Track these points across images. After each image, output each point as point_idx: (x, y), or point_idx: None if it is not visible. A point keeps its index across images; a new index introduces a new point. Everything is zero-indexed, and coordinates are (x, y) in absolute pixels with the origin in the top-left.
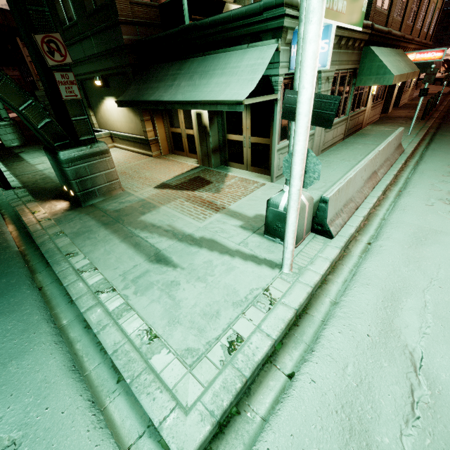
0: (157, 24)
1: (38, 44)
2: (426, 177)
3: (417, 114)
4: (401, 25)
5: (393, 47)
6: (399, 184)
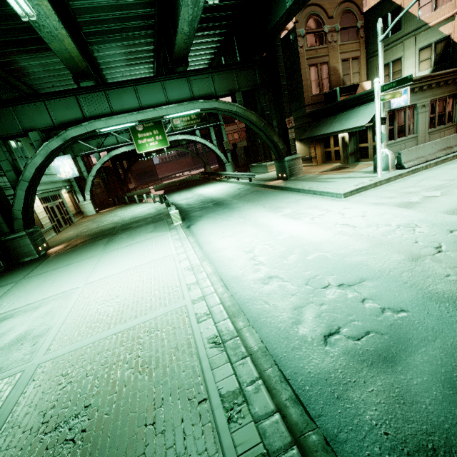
0: (321, 102)
1: (286, 122)
2: None
3: None
4: None
5: None
6: None
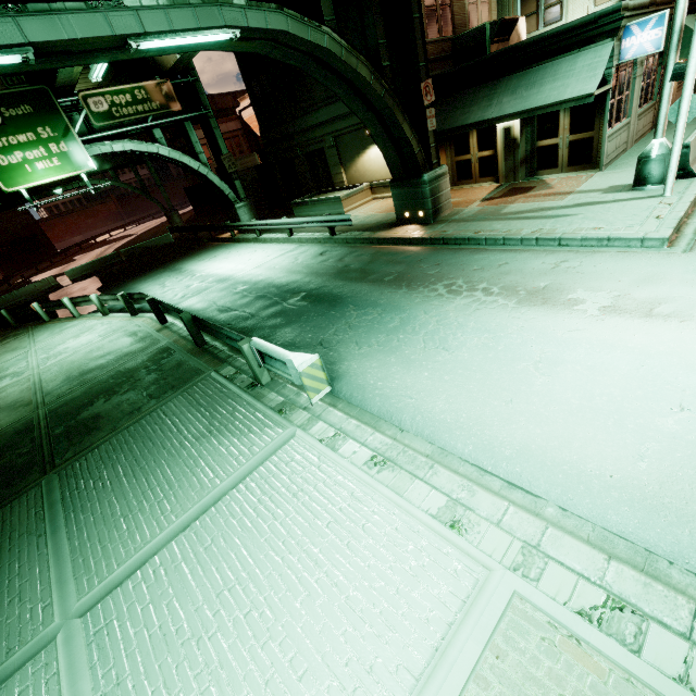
0: (443, 57)
1: (422, 91)
2: None
3: None
4: None
5: None
6: None
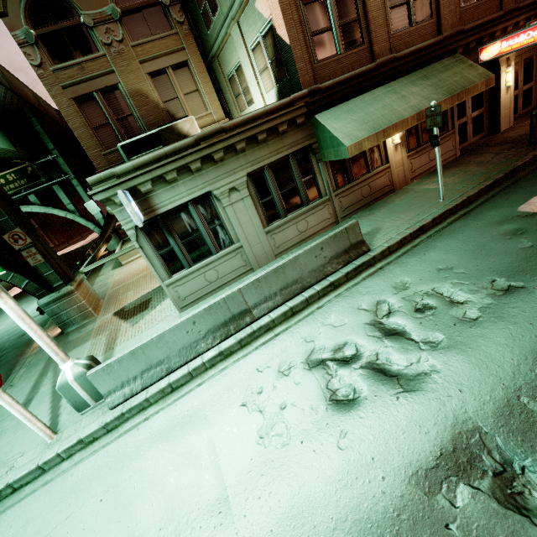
0: None
1: (7, 240)
2: (332, 310)
3: (440, 172)
4: (439, 24)
5: (424, 64)
6: (294, 320)
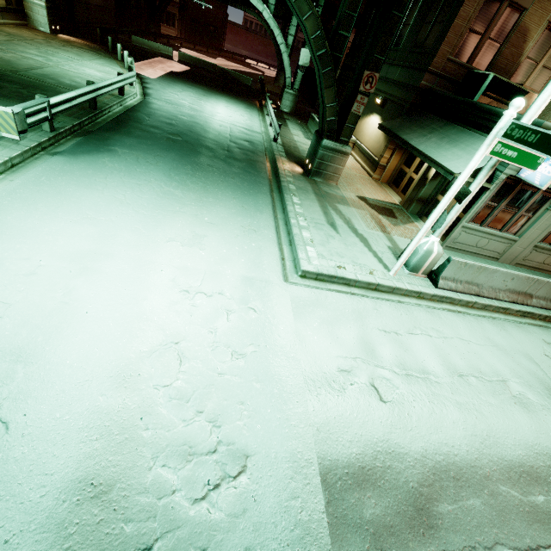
0: (457, 82)
1: (363, 76)
2: None
3: None
4: None
5: None
6: (550, 325)
